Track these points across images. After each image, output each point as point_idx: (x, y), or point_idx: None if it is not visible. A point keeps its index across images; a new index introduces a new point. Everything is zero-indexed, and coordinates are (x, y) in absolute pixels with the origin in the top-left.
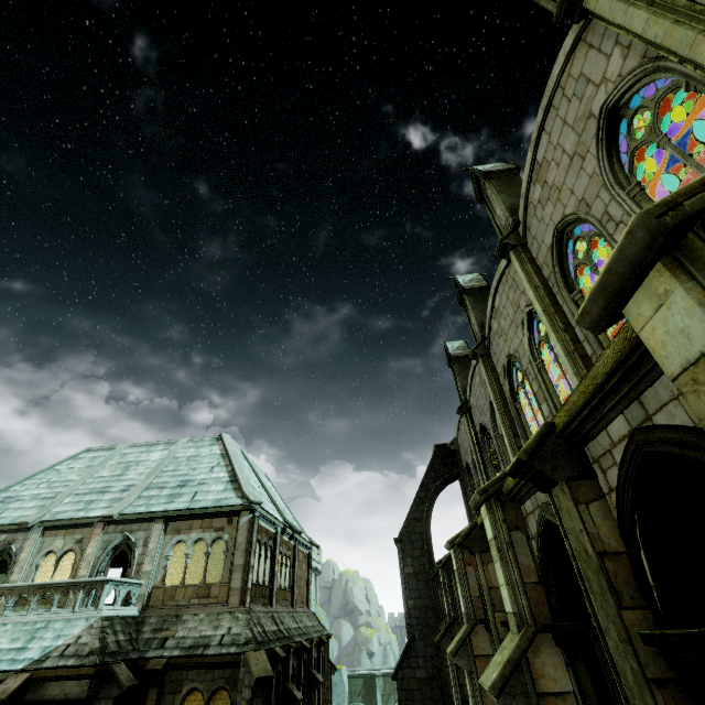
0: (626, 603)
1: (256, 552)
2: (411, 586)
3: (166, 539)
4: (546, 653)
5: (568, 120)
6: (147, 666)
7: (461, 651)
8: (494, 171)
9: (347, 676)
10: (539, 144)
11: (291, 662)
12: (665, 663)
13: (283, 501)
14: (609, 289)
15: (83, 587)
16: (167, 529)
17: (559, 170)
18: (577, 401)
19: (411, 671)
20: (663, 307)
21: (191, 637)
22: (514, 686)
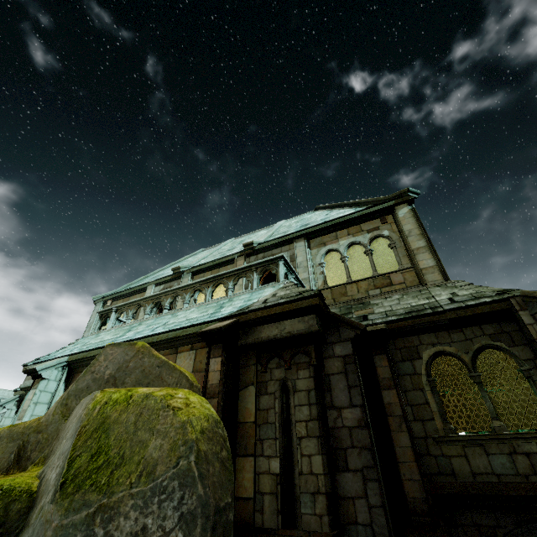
0: None
1: None
2: None
3: (313, 252)
4: None
5: None
6: None
7: None
8: None
9: None
10: None
11: None
12: None
13: None
14: None
15: (254, 270)
16: (310, 245)
17: None
18: None
19: None
20: None
21: (398, 309)
22: None
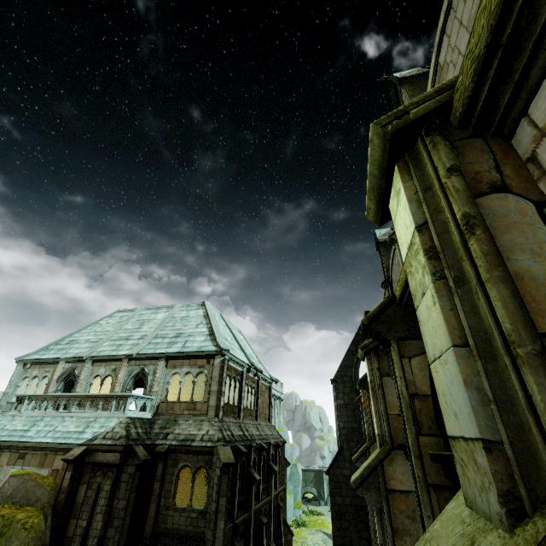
0: (424, 431)
1: (226, 383)
2: (342, 413)
3: (167, 371)
4: (398, 464)
5: (464, 21)
6: (156, 449)
7: (361, 459)
8: (408, 76)
9: (303, 470)
10: (441, 48)
11: (252, 456)
12: (445, 475)
13: (252, 350)
14: (374, 188)
15: (115, 398)
16: (168, 365)
17: (455, 71)
18: (403, 279)
19: (339, 470)
20: (399, 203)
21: (183, 434)
22: (370, 483)
